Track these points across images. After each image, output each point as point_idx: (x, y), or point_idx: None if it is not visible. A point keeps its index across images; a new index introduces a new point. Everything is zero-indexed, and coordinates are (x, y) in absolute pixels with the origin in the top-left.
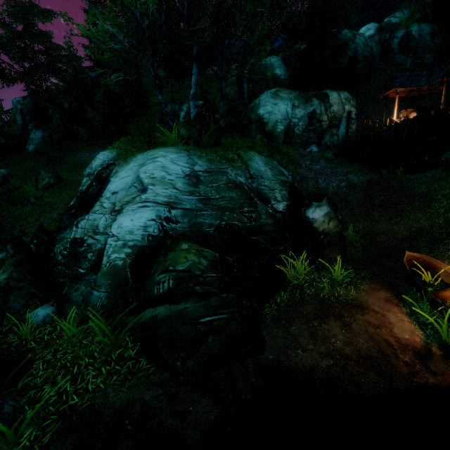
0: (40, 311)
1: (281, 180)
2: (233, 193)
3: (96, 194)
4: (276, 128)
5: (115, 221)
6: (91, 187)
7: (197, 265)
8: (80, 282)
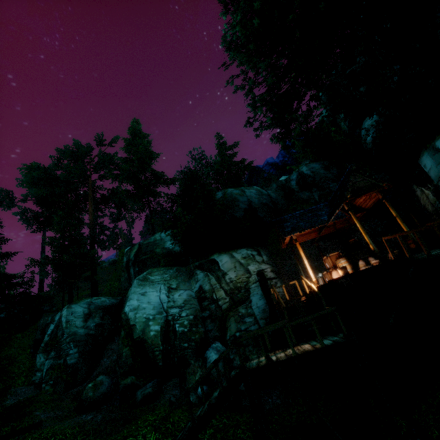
0: None
1: None
2: None
3: None
4: (148, 330)
5: None
6: None
7: None
8: None
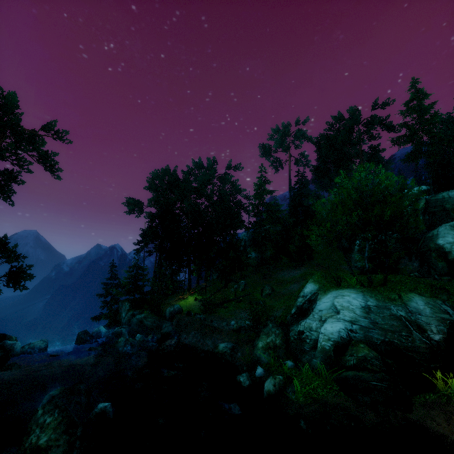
0: (289, 362)
1: (441, 317)
2: (394, 321)
3: (307, 308)
4: None
5: (322, 326)
6: (305, 304)
7: (368, 356)
8: (305, 353)
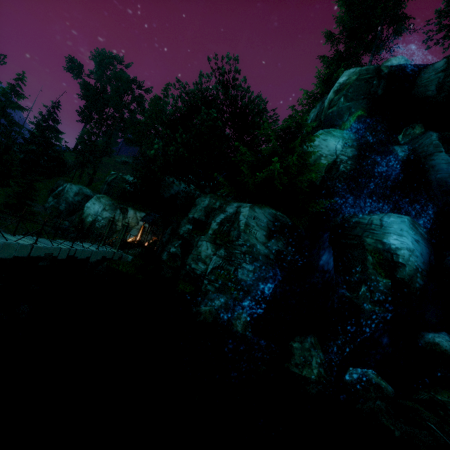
0: None
1: None
2: None
3: None
4: (87, 218)
5: None
6: None
7: None
8: None
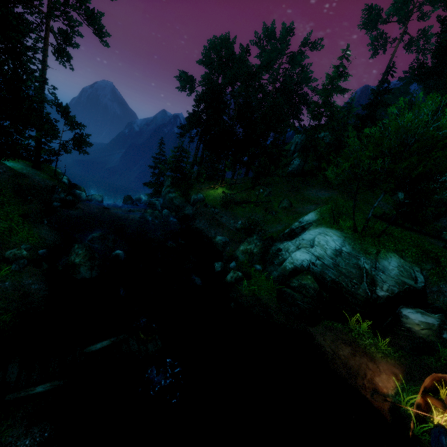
0: (258, 266)
1: (403, 281)
2: (354, 269)
3: (297, 233)
4: None
5: (295, 252)
6: (297, 229)
7: (308, 286)
8: (272, 265)
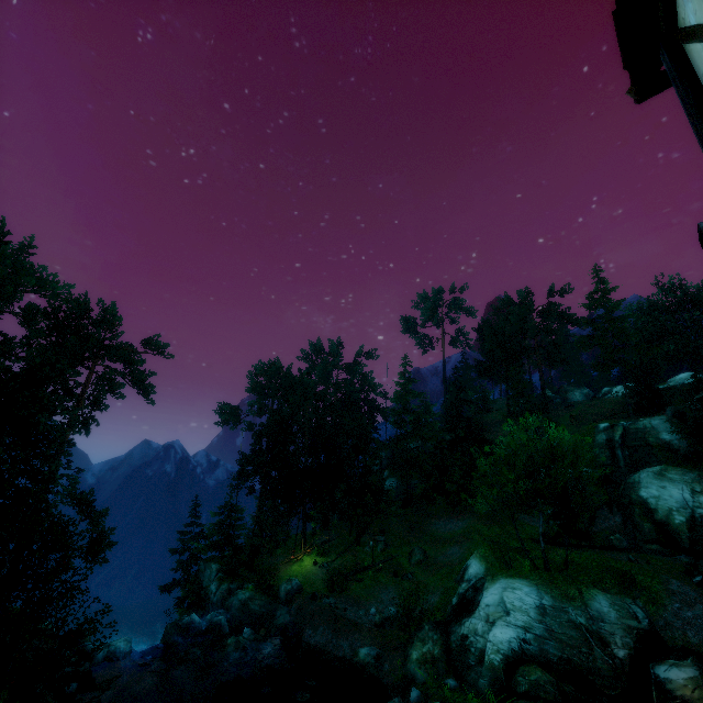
0: (450, 681)
1: (628, 624)
2: (573, 630)
3: (472, 598)
4: (672, 518)
5: (490, 631)
6: (468, 592)
7: (542, 681)
8: (471, 669)
